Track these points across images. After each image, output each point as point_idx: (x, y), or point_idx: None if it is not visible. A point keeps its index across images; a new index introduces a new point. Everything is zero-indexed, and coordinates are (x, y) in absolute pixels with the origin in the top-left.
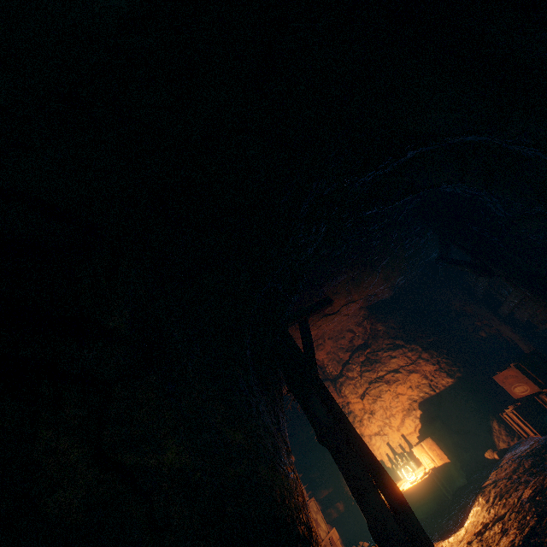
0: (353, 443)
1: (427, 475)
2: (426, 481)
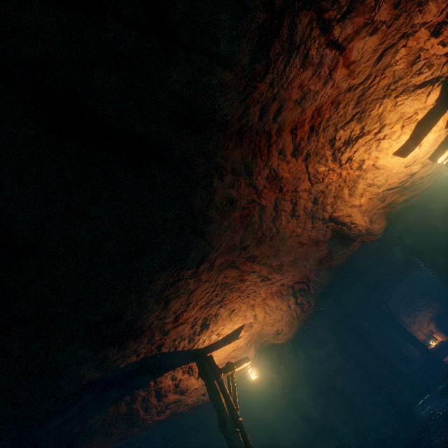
0: (411, 336)
1: (439, 342)
2: (439, 344)
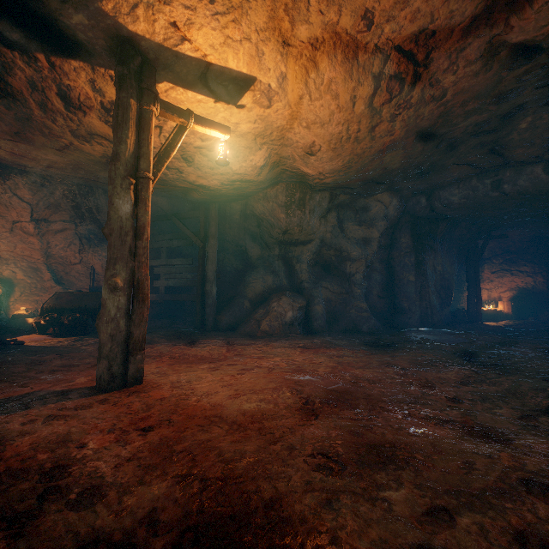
0: (476, 285)
1: (496, 310)
2: (494, 311)
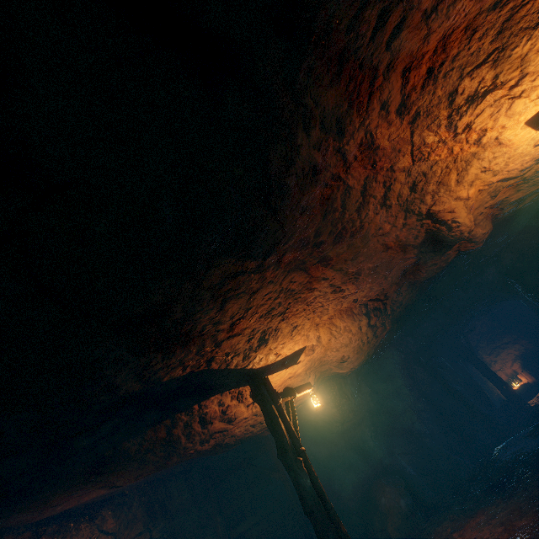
0: (493, 375)
1: (523, 384)
2: (523, 386)
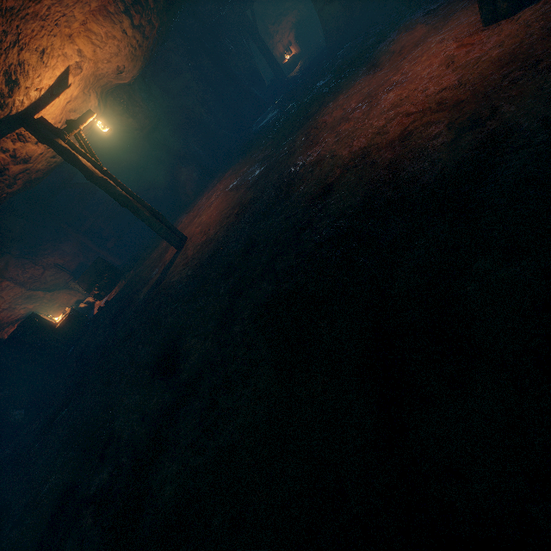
0: (268, 53)
1: (292, 57)
2: (291, 59)
